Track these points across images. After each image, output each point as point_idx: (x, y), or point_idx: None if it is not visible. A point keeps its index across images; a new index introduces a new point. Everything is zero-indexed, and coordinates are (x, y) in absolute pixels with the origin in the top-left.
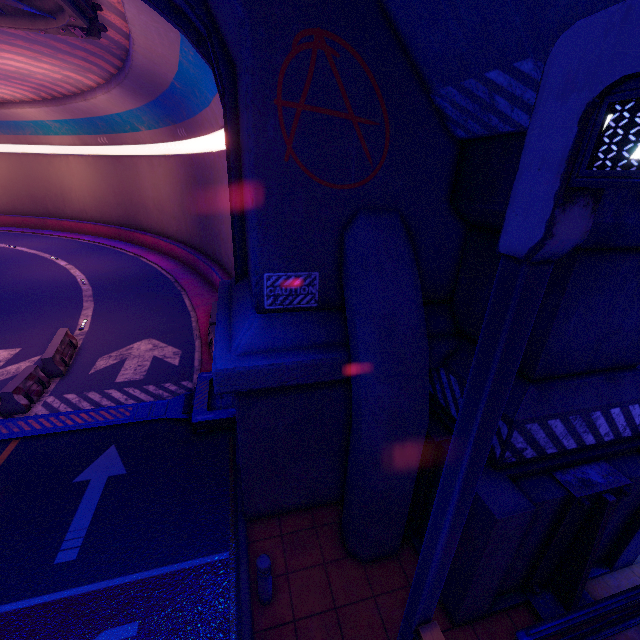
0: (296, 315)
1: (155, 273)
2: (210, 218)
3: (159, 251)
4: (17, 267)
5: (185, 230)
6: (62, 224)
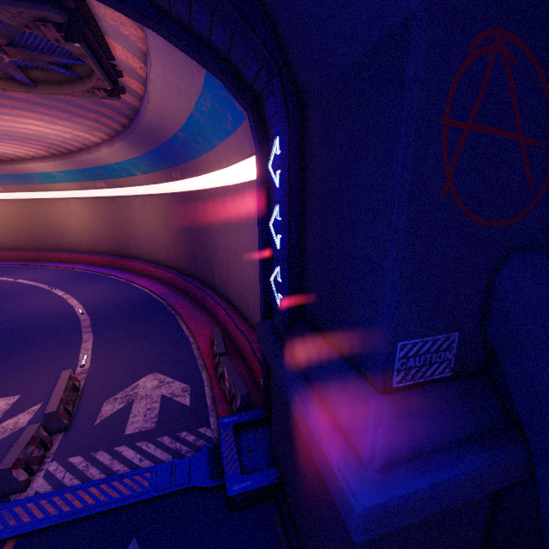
0: (429, 391)
1: (147, 298)
2: (202, 246)
3: (148, 276)
4: (17, 300)
5: (174, 256)
6: (59, 256)
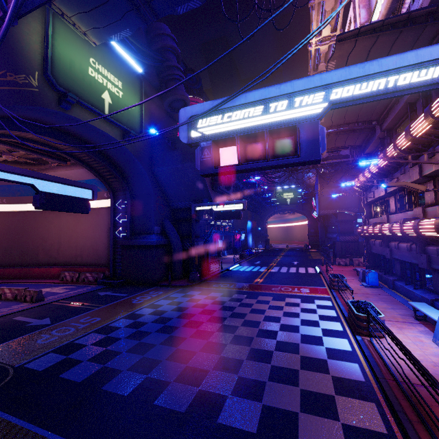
0: (158, 234)
1: None
2: (23, 242)
3: None
4: None
5: None
6: None
